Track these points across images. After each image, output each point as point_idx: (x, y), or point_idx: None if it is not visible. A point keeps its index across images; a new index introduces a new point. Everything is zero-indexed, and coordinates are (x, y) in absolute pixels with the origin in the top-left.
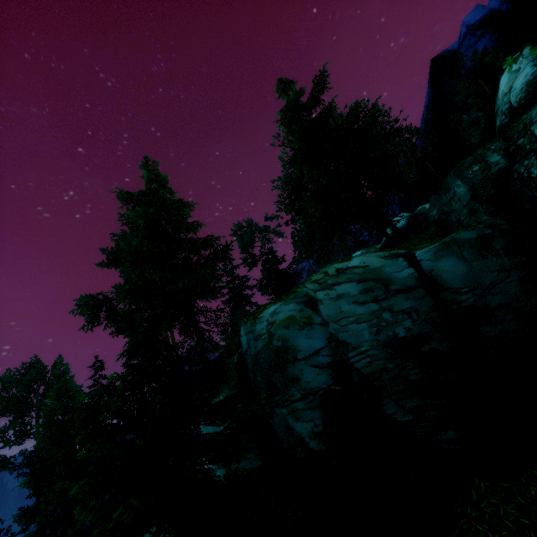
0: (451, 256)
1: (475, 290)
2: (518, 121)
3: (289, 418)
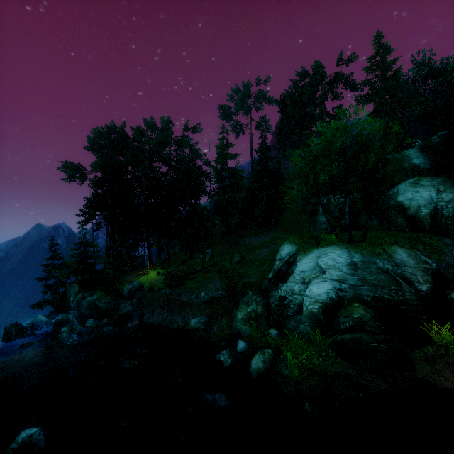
0: None
1: None
2: None
3: None
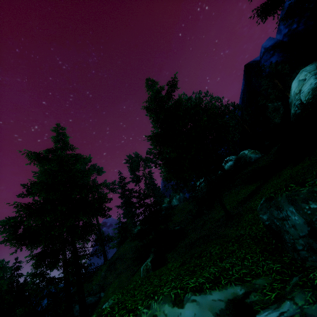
0: None
1: None
2: None
3: None
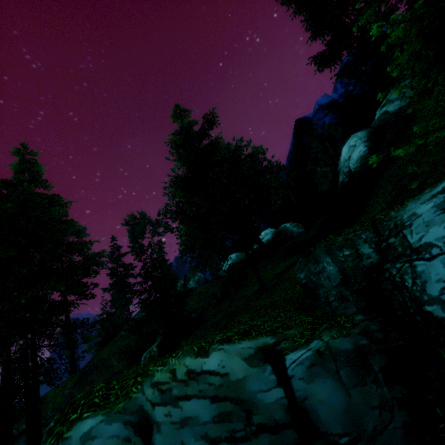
0: (327, 376)
1: (357, 443)
2: (385, 214)
3: None
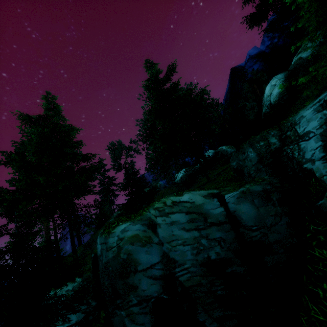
0: (247, 202)
1: (261, 229)
2: (286, 120)
3: (126, 320)
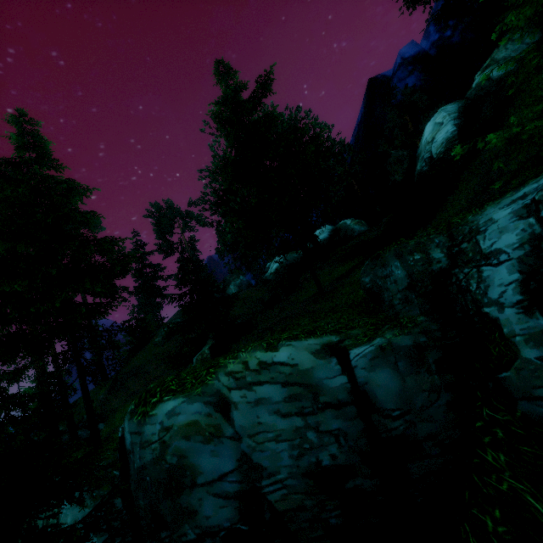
0: (387, 366)
1: (406, 415)
2: (462, 218)
3: None
